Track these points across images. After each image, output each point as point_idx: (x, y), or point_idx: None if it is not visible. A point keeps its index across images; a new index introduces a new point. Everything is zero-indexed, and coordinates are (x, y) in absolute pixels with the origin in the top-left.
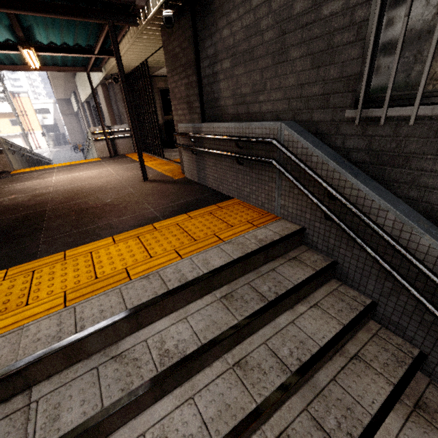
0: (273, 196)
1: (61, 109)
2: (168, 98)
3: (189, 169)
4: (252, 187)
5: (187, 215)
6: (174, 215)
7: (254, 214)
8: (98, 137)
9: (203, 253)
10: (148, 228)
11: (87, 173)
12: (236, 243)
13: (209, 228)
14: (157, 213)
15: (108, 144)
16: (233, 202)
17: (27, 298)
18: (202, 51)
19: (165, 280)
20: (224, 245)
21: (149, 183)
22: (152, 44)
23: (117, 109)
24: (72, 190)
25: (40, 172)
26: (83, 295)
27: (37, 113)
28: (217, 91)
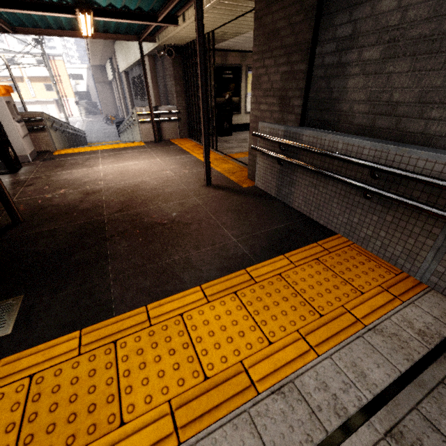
0: (422, 255)
1: (96, 77)
2: (223, 77)
3: (265, 178)
4: (379, 231)
5: (286, 258)
6: (269, 256)
7: (382, 271)
8: (144, 119)
9: (345, 348)
10: (242, 276)
11: (135, 164)
12: (387, 334)
13: (329, 292)
14: (243, 248)
15: (154, 127)
16: (339, 242)
17: (119, 407)
18: (327, 30)
19: (312, 405)
20: (370, 334)
21: (214, 189)
22: (231, 12)
23: (164, 86)
24: (126, 190)
25: (84, 157)
26: (199, 419)
27: (71, 78)
28: (339, 89)
